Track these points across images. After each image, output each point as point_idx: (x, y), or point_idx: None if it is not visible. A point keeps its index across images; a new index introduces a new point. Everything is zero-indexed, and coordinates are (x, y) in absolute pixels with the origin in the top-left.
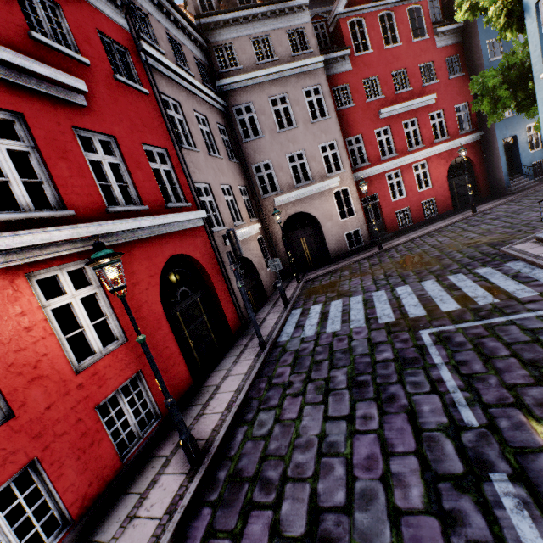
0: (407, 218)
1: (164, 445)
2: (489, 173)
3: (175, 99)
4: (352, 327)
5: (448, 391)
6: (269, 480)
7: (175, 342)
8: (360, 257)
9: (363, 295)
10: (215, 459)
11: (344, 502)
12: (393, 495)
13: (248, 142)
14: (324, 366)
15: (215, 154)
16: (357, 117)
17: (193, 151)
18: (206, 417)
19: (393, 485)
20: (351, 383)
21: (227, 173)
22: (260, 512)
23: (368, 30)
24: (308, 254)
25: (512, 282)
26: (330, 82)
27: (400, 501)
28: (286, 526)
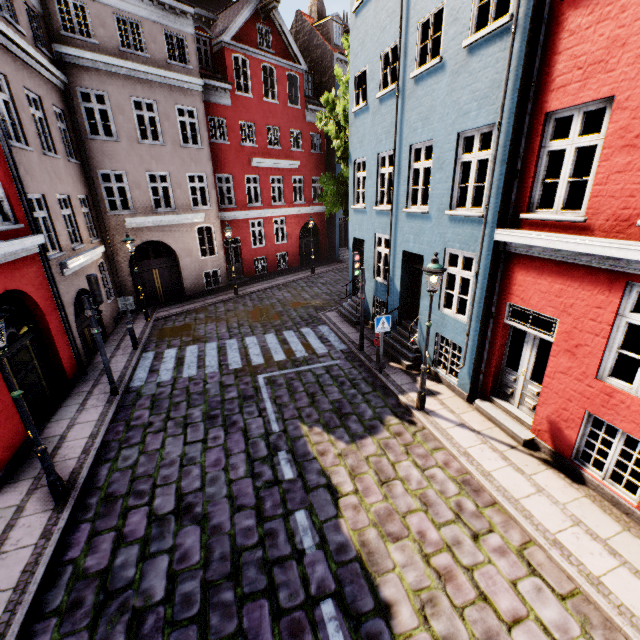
0: (264, 262)
1: (7, 498)
2: (328, 241)
3: (0, 71)
4: (207, 372)
5: (268, 415)
6: (142, 491)
7: (8, 394)
8: (217, 299)
9: (218, 342)
10: (81, 493)
11: (200, 486)
12: (230, 475)
13: (95, 141)
14: (183, 407)
15: (51, 154)
16: (230, 156)
17: (24, 149)
18: (59, 465)
19: (230, 470)
20: (206, 417)
21: (66, 178)
22: (137, 510)
23: (252, 74)
24: (160, 288)
25: (318, 341)
26: (207, 109)
27: (233, 476)
28: (160, 510)
